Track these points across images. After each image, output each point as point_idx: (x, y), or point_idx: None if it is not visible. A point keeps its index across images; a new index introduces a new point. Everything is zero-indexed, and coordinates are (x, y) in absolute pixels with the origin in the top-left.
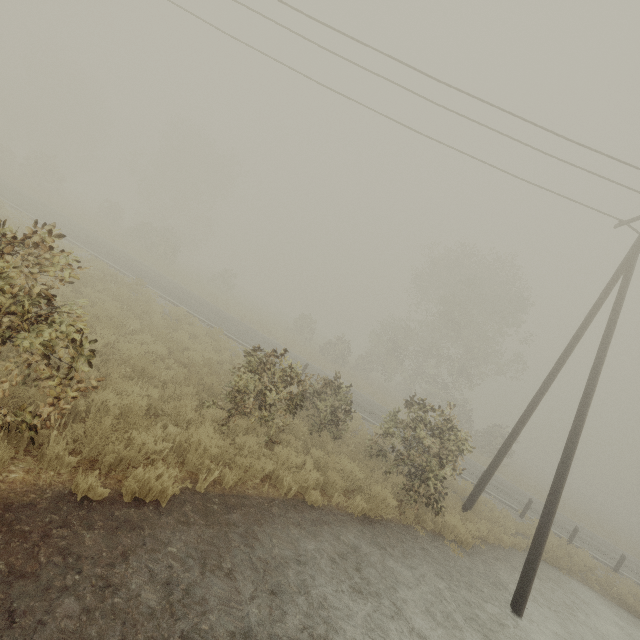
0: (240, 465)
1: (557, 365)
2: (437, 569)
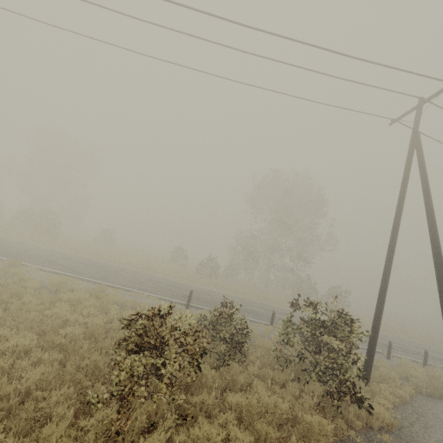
0: None
1: (393, 235)
2: None
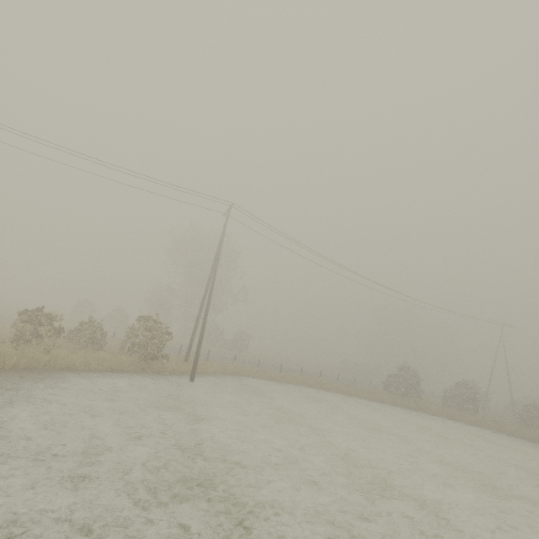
0: (29, 357)
1: (208, 282)
2: (152, 377)
